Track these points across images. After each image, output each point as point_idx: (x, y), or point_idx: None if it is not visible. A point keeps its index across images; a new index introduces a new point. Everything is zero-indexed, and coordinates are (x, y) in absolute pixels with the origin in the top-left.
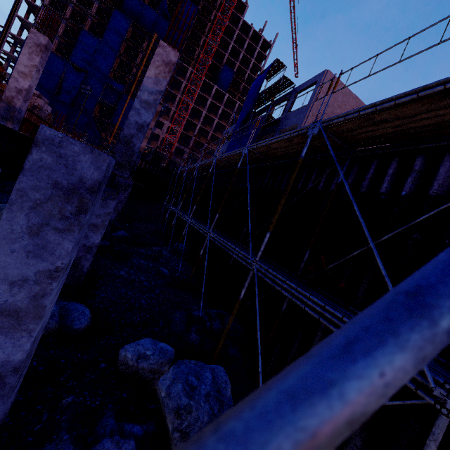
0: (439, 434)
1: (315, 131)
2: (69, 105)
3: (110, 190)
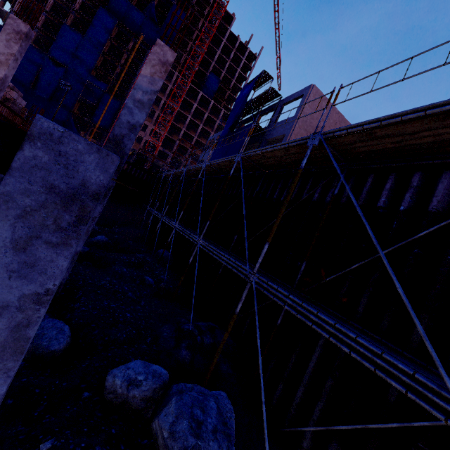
0: None
1: (315, 142)
2: (46, 100)
3: None
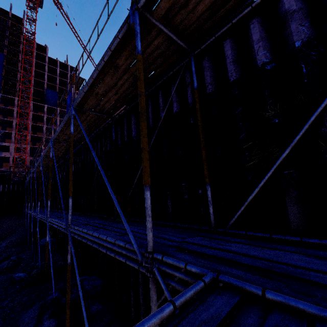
0: (153, 294)
1: (72, 112)
2: None
3: None
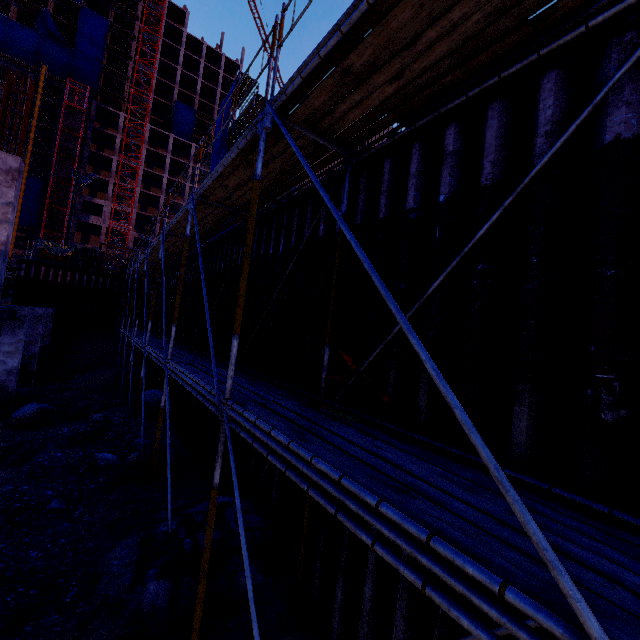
0: None
1: (266, 123)
2: None
3: None
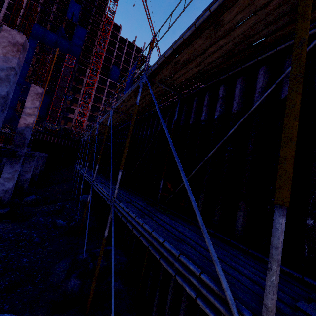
0: None
1: (143, 81)
2: None
3: None
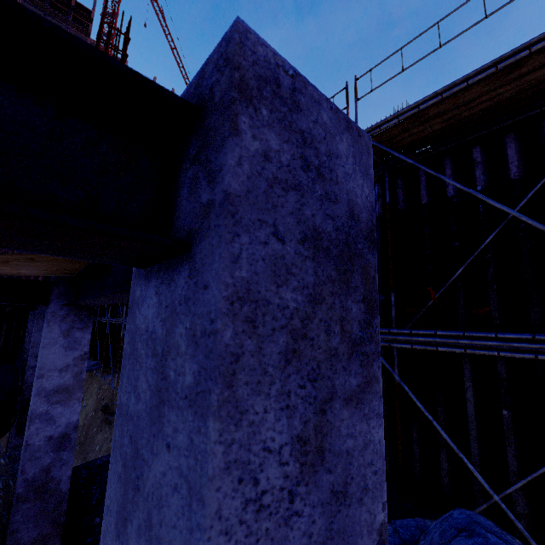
0: None
1: None
2: None
3: (73, 314)
